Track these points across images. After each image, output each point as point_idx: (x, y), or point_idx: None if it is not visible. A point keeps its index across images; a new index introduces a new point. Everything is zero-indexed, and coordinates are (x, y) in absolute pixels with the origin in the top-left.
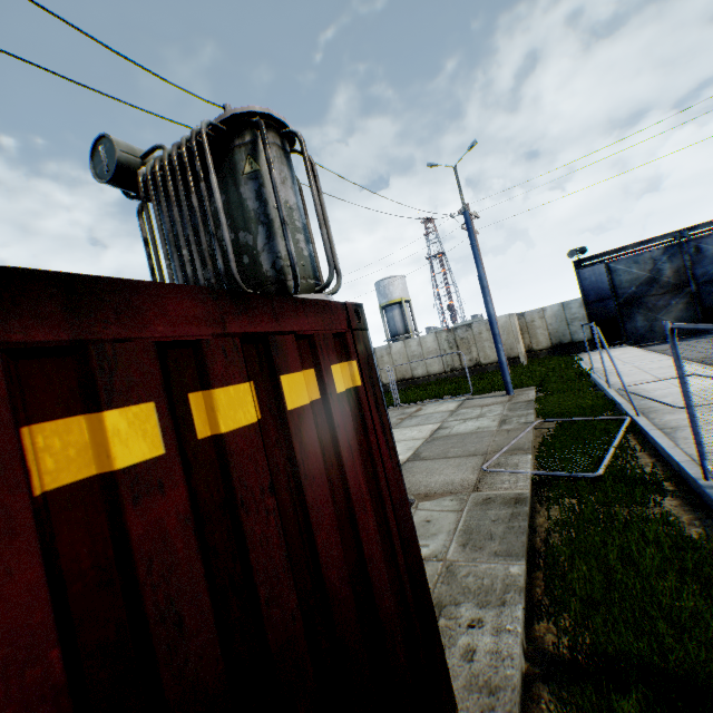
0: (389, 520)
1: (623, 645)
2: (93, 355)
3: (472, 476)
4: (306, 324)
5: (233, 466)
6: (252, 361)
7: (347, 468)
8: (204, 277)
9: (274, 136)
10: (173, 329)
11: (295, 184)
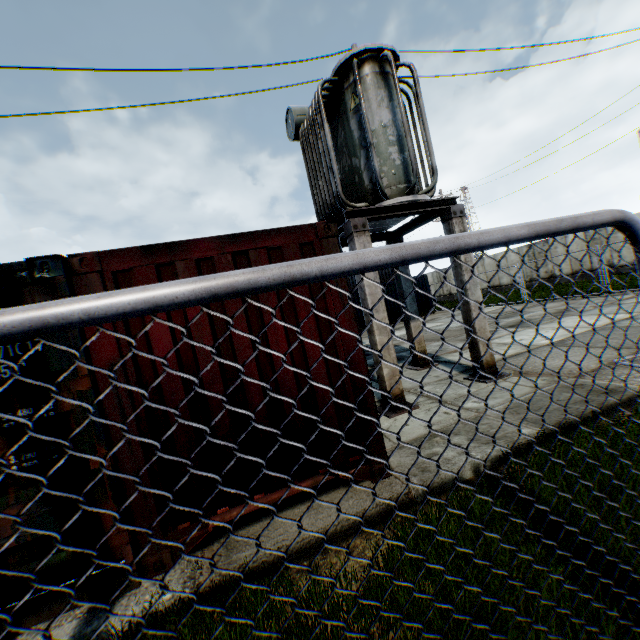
0: (337, 347)
1: (541, 489)
2: (176, 265)
3: (593, 365)
4: (277, 242)
5: (225, 302)
6: (240, 263)
7: (299, 313)
8: (330, 199)
9: (372, 66)
10: (201, 254)
11: (393, 101)
